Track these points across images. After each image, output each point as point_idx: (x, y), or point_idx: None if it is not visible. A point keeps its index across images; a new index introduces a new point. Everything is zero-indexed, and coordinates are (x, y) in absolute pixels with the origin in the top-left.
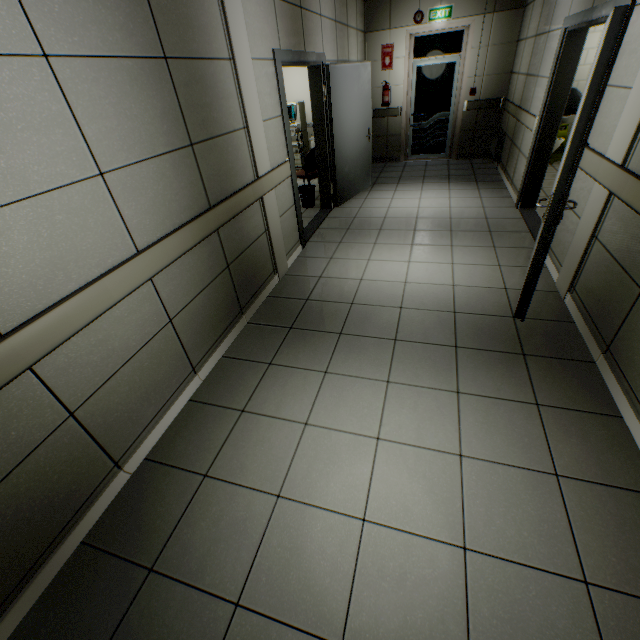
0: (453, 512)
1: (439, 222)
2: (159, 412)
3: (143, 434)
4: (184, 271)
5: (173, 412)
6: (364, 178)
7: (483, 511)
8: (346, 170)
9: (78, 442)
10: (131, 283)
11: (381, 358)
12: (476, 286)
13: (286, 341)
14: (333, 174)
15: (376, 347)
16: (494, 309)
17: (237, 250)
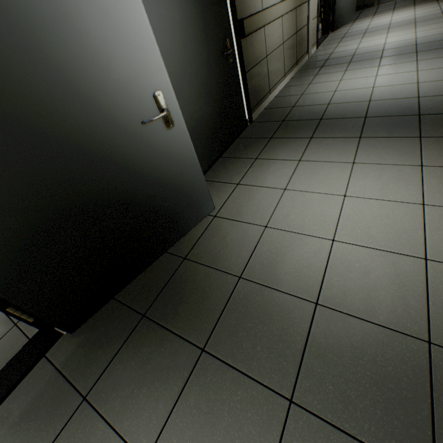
0: (413, 80)
1: (406, 22)
2: (277, 83)
3: (274, 88)
4: (287, 23)
5: (280, 87)
6: (350, 13)
7: (426, 77)
8: (341, 5)
9: (266, 70)
10: (281, 13)
11: (374, 63)
12: (430, 35)
13: (321, 70)
14: (333, 7)
15: (370, 61)
16: (441, 39)
17: (299, 27)
